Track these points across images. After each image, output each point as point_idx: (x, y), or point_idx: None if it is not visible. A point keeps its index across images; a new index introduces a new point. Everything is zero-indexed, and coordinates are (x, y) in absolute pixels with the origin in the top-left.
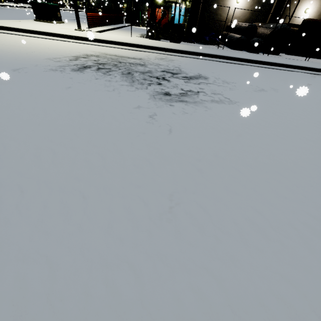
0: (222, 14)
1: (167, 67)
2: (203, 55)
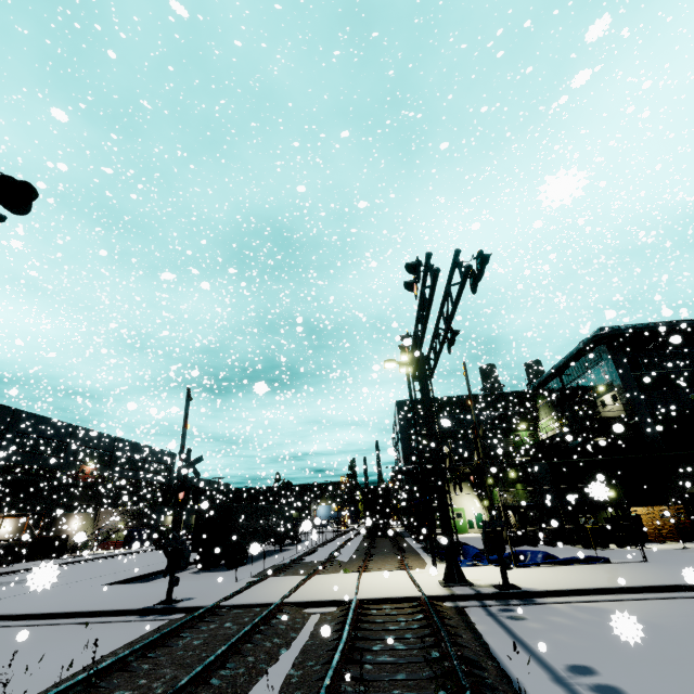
0: None
1: None
2: None
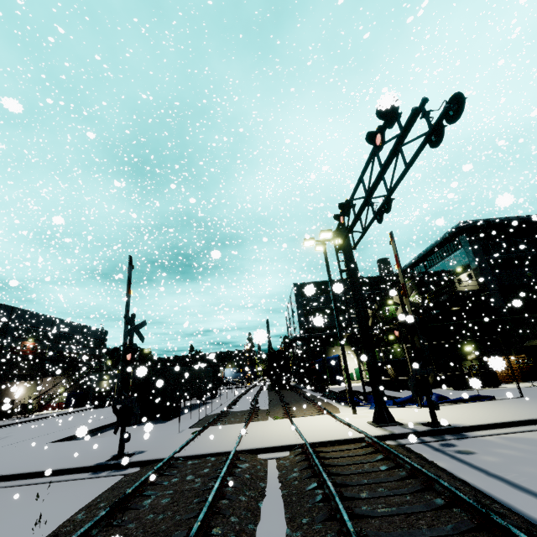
0: None
1: None
2: None
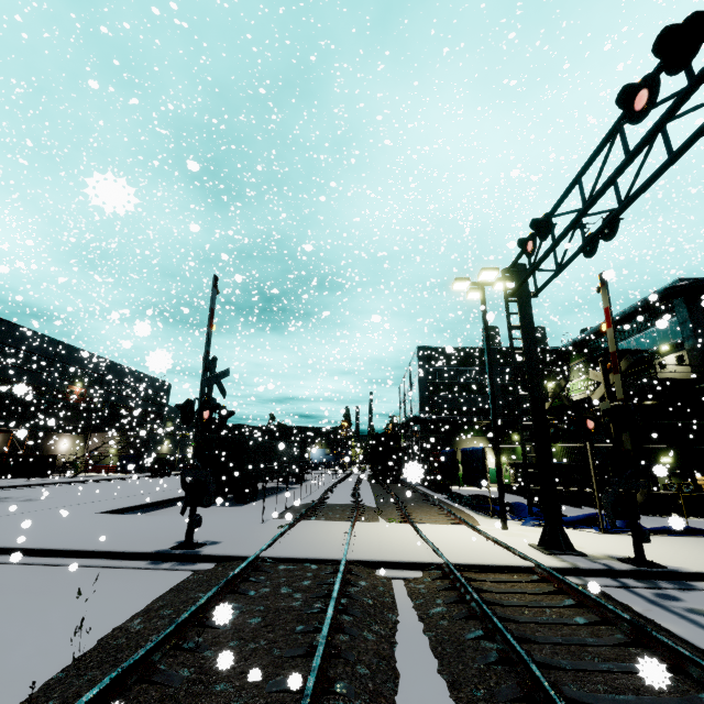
0: None
1: None
2: None
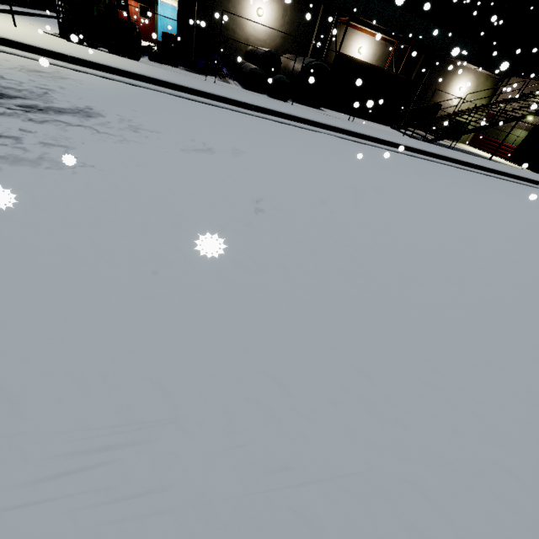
0: (236, 30)
1: (13, 84)
2: (157, 84)
